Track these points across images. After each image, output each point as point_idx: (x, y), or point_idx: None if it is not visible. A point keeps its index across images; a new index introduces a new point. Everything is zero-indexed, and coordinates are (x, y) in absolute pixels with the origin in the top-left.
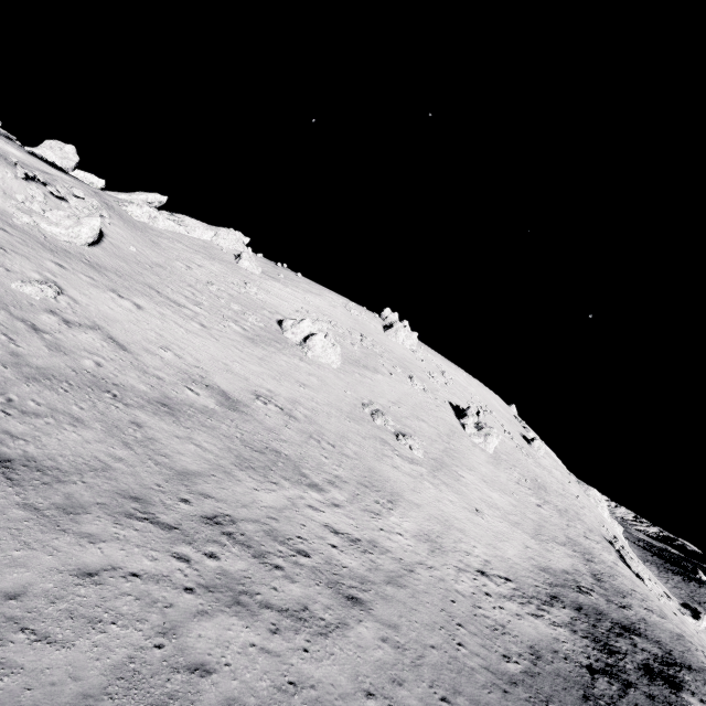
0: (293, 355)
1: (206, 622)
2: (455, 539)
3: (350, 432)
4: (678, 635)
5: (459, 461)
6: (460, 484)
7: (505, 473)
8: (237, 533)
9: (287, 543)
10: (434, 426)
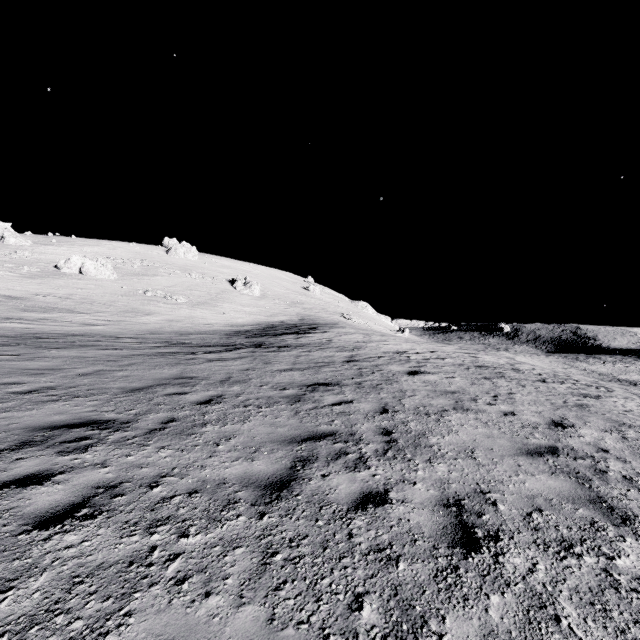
0: (72, 279)
1: (4, 324)
2: (194, 320)
3: (121, 300)
4: (337, 322)
5: (222, 301)
6: (216, 308)
7: (266, 302)
8: (23, 319)
9: (57, 320)
10: (205, 291)
